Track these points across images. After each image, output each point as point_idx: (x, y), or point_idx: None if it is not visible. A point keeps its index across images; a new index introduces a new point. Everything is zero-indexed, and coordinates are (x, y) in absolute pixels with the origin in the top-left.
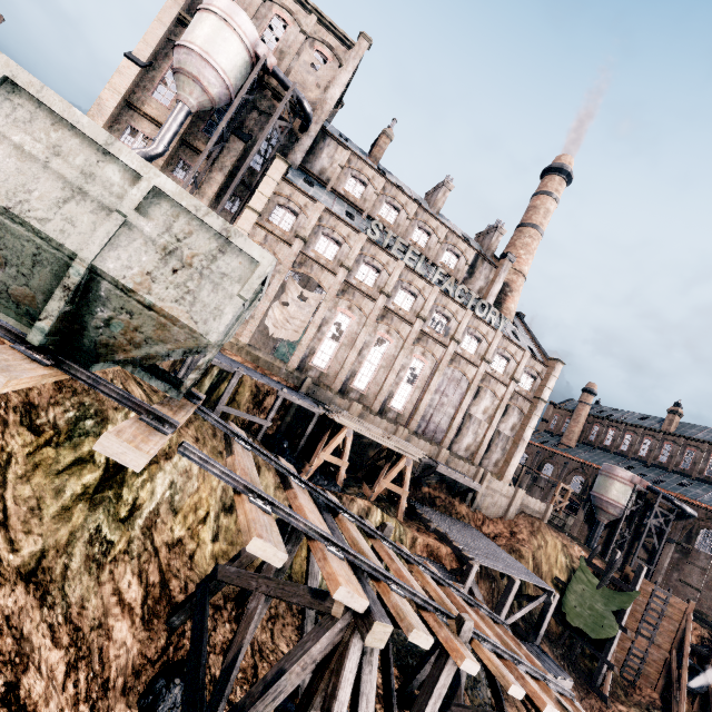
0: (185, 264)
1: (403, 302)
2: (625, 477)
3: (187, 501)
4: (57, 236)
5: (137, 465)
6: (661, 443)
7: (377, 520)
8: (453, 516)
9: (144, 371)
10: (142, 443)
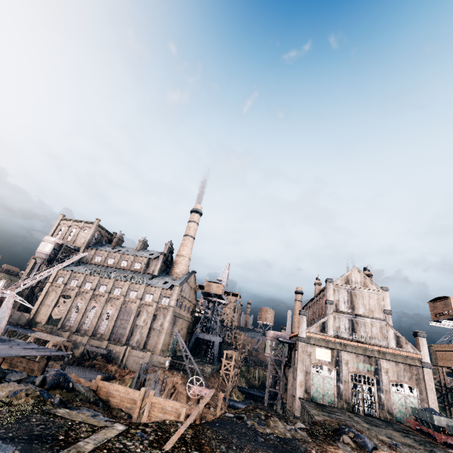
0: None
1: (102, 289)
2: (270, 335)
3: None
4: None
5: None
6: (313, 306)
7: None
8: (103, 371)
9: None
10: None
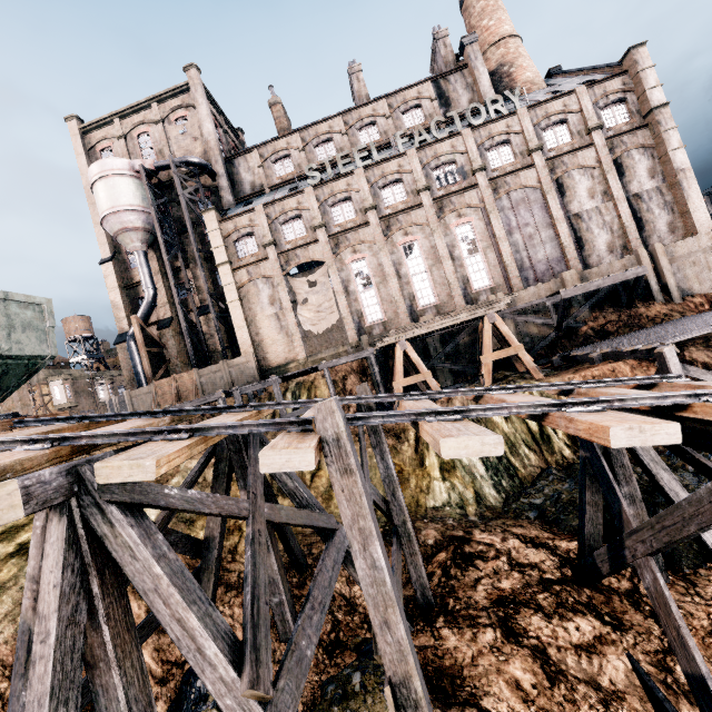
0: None
1: (394, 197)
2: None
3: None
4: None
5: None
6: None
7: None
8: (648, 327)
9: None
10: None
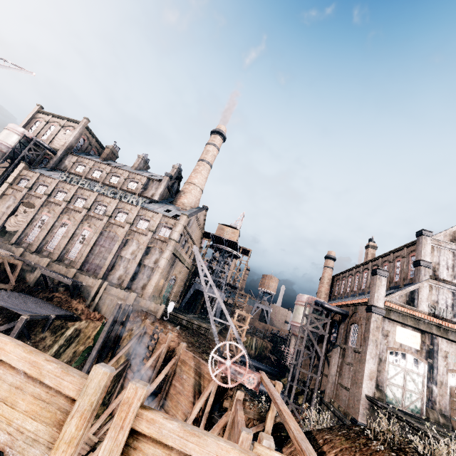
0: None
1: (80, 204)
2: (303, 300)
3: None
4: None
5: None
6: (362, 274)
7: None
8: (63, 308)
9: None
10: None
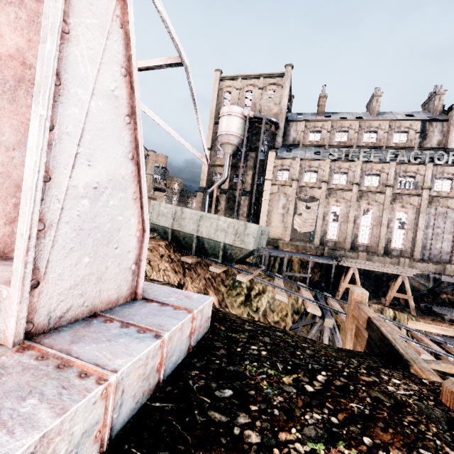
0: (239, 235)
1: (371, 182)
2: None
3: (276, 308)
4: (217, 240)
5: (245, 281)
6: None
7: (390, 314)
8: None
9: (242, 262)
10: (244, 277)
